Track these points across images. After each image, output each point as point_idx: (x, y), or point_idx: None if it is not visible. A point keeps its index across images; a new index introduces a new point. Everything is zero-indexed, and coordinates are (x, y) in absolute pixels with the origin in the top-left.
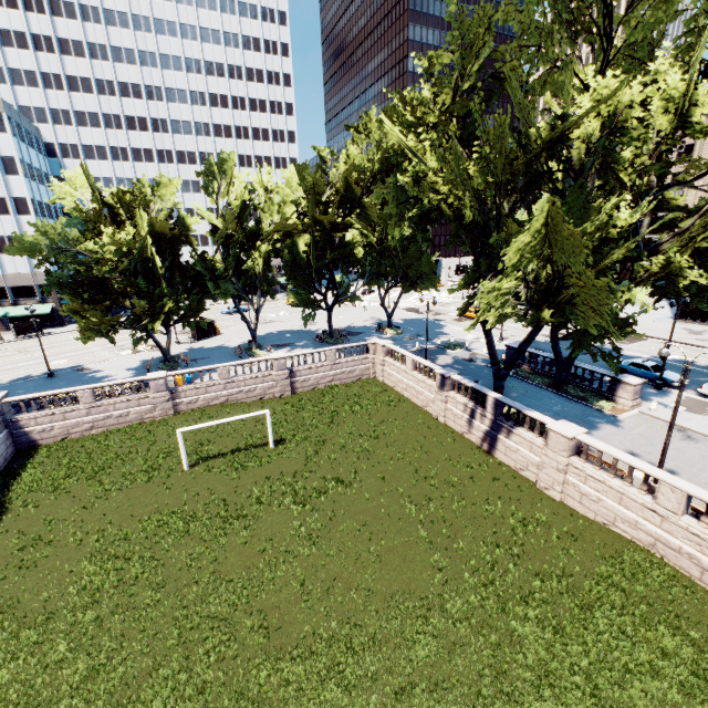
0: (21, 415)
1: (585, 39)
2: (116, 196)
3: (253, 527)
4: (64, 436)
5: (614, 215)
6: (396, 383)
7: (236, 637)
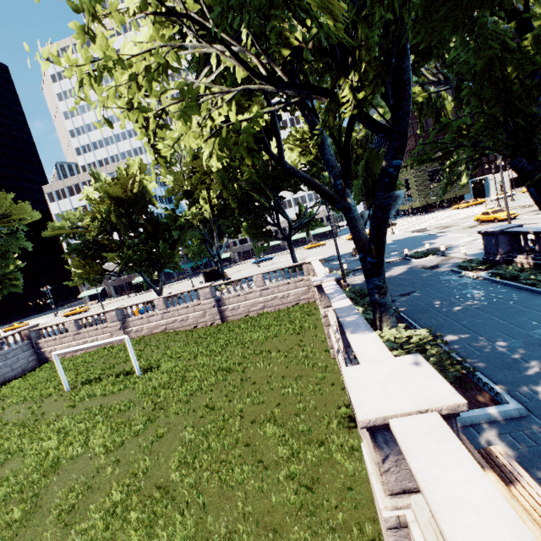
0: (41, 339)
1: None
2: (107, 183)
3: None
4: (63, 356)
5: None
6: None
7: None
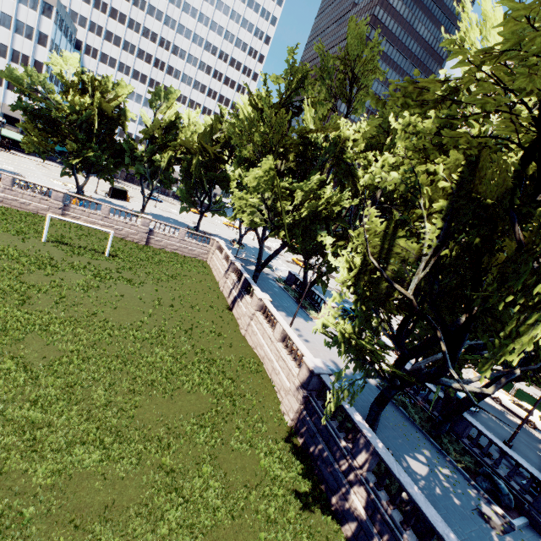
0: None
1: (342, 100)
2: (90, 79)
3: (58, 273)
4: None
5: (325, 190)
6: (214, 266)
7: (5, 298)
